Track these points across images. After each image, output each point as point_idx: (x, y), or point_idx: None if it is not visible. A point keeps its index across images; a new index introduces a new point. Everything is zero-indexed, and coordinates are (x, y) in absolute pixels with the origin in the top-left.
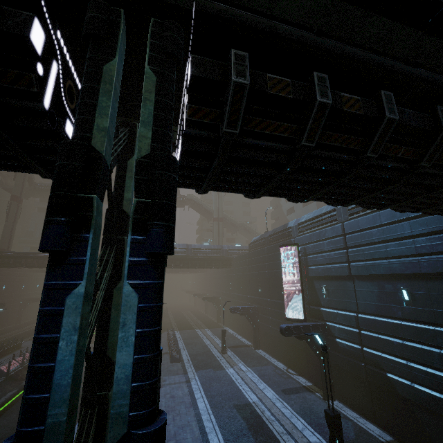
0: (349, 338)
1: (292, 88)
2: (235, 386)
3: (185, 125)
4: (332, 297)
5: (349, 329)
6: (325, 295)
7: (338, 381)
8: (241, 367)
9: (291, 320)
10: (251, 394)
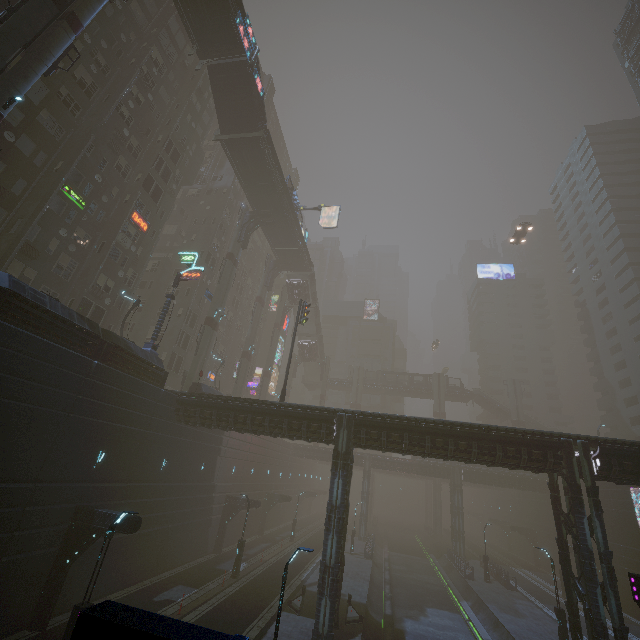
0: None
1: (632, 466)
2: None
3: (596, 474)
4: None
5: None
6: None
7: None
8: None
9: None
10: None
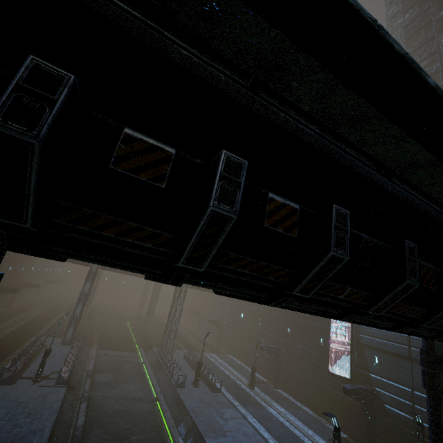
0: (400, 407)
1: None
2: (289, 429)
3: None
4: (384, 368)
5: (402, 400)
6: (376, 364)
7: (380, 439)
8: (278, 408)
9: (337, 377)
10: (308, 440)
